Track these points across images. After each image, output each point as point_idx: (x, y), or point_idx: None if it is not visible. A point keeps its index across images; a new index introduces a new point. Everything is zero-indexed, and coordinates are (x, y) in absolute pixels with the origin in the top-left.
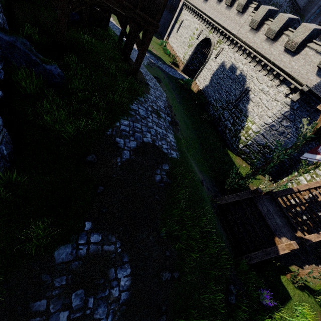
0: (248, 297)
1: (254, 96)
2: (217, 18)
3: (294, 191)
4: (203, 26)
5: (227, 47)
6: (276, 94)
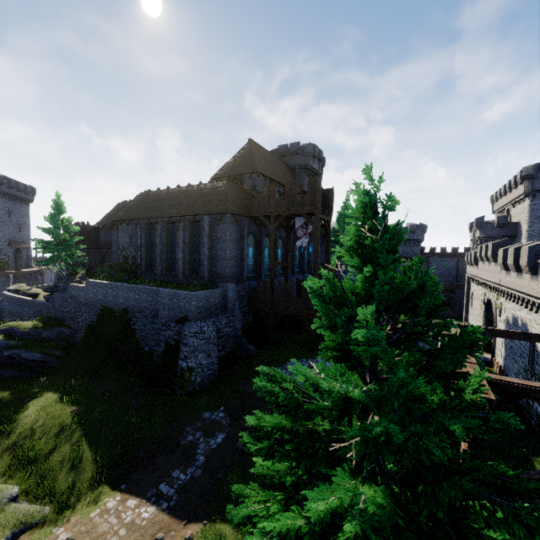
0: None
1: None
2: (486, 276)
3: None
4: (484, 289)
5: (504, 299)
6: None
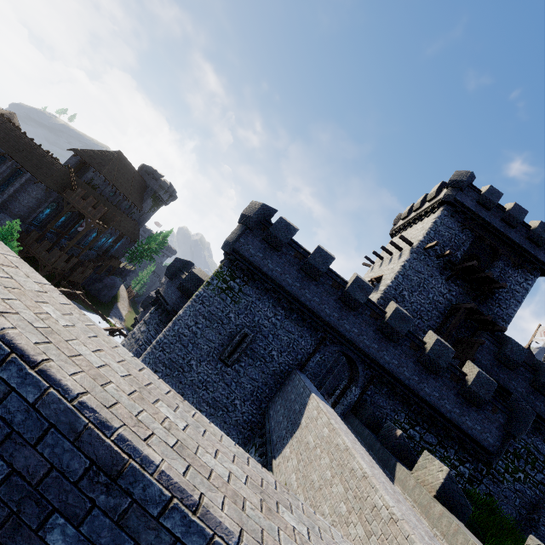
0: None
1: None
2: None
3: None
4: None
5: None
6: None
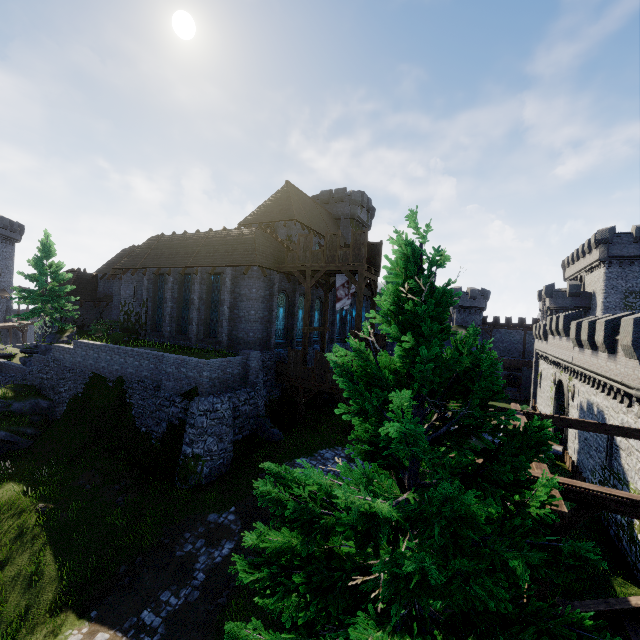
0: None
1: (619, 438)
2: (557, 353)
3: (629, 604)
4: (555, 368)
5: (577, 381)
6: (635, 420)
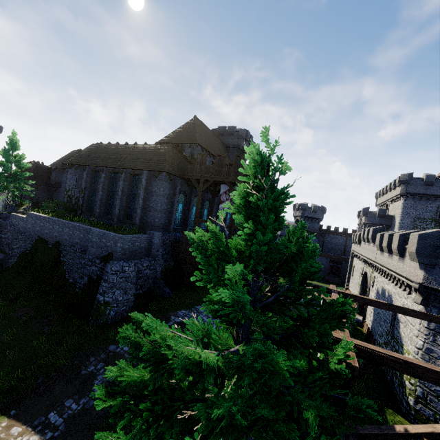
0: None
1: (400, 315)
2: (365, 254)
3: (394, 430)
4: (363, 264)
5: (377, 274)
6: (412, 304)
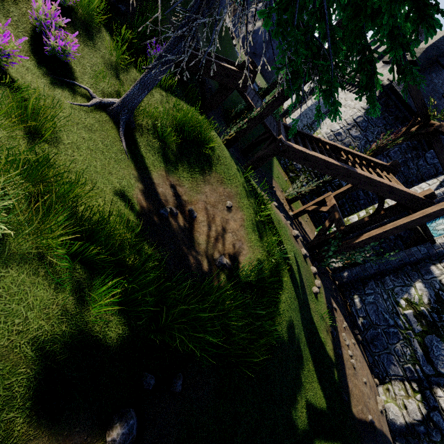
0: (132, 28)
1: None
2: None
3: (312, 135)
4: None
5: None
6: (356, 103)
